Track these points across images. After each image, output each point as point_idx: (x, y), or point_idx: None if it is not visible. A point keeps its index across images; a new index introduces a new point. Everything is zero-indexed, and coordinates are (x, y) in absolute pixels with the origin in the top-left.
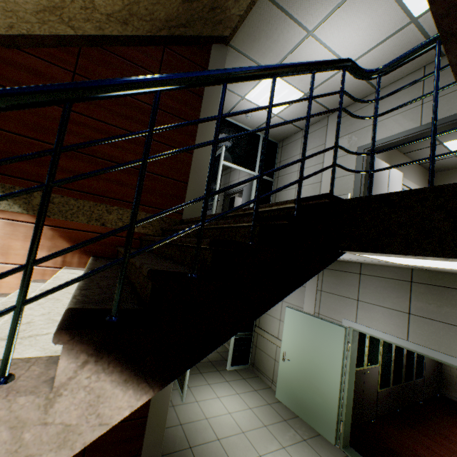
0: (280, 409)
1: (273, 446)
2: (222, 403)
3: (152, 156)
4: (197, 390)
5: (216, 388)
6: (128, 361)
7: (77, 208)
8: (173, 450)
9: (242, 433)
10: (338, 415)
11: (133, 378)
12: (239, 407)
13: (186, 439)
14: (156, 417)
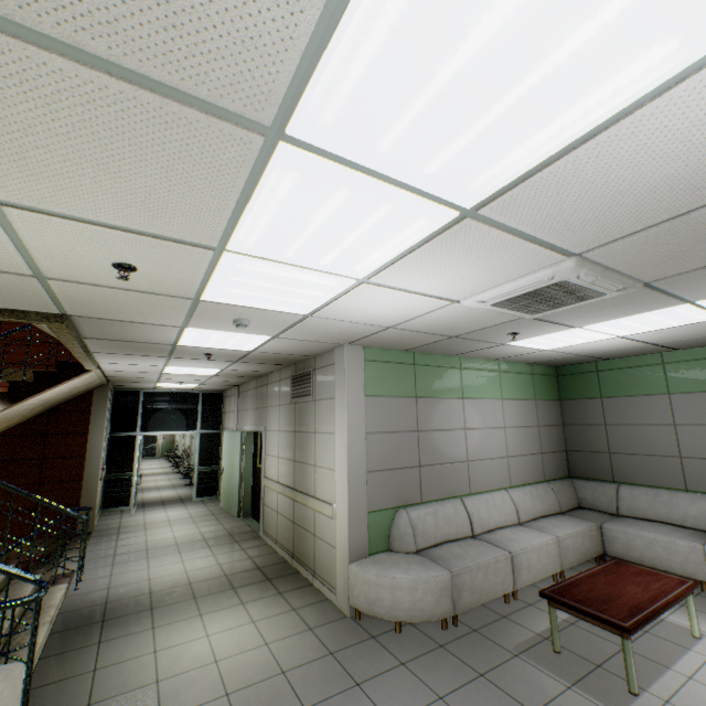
0: (217, 511)
1: (187, 522)
2: (167, 513)
3: (7, 352)
4: (151, 511)
5: (170, 509)
6: (1, 399)
7: (16, 374)
8: (105, 529)
9: (168, 521)
10: (241, 496)
11: (2, 402)
12: (180, 513)
13: (119, 526)
14: (88, 504)
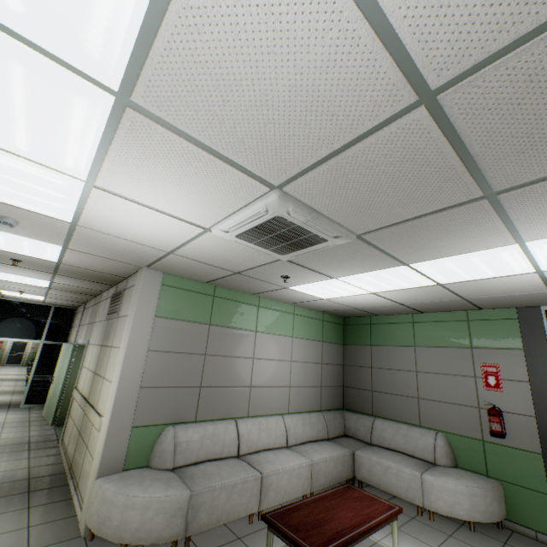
0: (36, 418)
1: None
2: None
3: None
4: None
5: None
6: None
7: None
8: None
9: None
10: (60, 405)
11: None
12: None
13: None
14: None
